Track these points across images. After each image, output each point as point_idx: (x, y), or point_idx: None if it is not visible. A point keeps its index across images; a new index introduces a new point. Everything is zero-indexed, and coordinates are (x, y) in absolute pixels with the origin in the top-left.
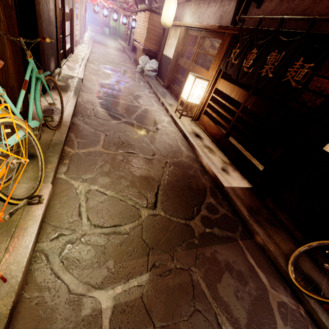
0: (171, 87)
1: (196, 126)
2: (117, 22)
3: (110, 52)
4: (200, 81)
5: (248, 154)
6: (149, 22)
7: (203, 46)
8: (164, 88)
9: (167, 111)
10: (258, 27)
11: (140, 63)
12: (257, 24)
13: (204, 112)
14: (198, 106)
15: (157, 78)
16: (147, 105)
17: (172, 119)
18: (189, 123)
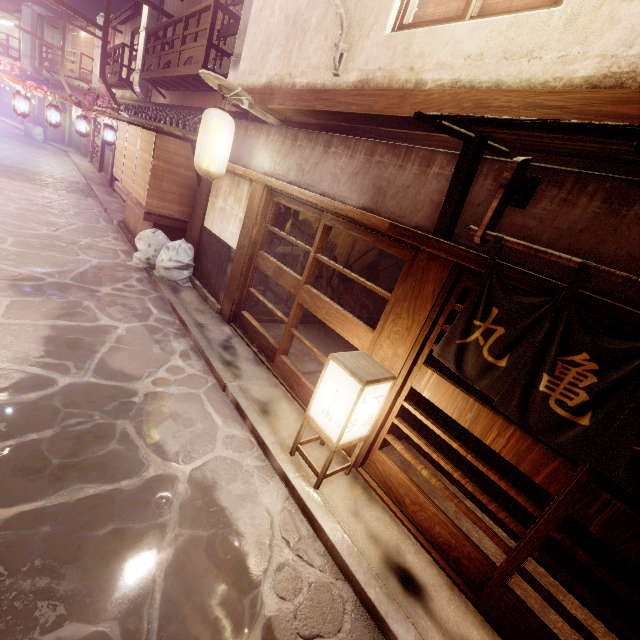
0: (243, 321)
1: (370, 497)
2: (65, 116)
3: (46, 202)
4: (374, 388)
5: (536, 571)
6: (157, 155)
7: (308, 218)
8: (223, 320)
9: (265, 449)
10: (577, 289)
11: (140, 248)
12: (573, 280)
13: (382, 443)
14: (366, 437)
15: (194, 283)
16: (192, 444)
17: (292, 494)
18: (348, 494)
